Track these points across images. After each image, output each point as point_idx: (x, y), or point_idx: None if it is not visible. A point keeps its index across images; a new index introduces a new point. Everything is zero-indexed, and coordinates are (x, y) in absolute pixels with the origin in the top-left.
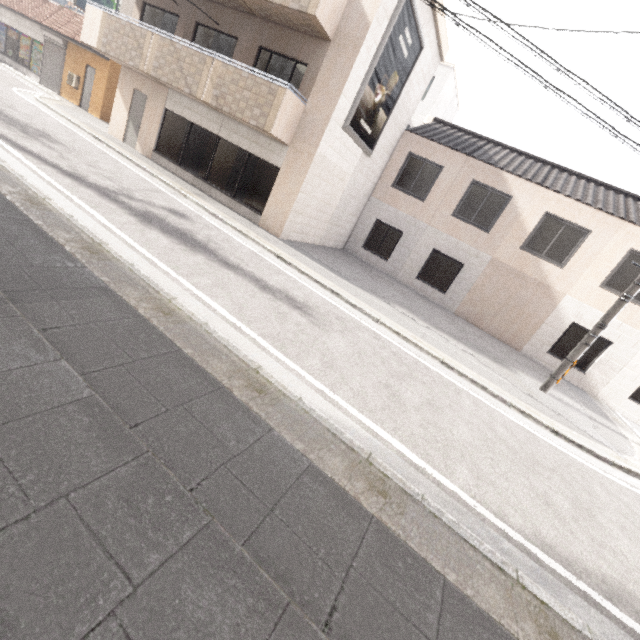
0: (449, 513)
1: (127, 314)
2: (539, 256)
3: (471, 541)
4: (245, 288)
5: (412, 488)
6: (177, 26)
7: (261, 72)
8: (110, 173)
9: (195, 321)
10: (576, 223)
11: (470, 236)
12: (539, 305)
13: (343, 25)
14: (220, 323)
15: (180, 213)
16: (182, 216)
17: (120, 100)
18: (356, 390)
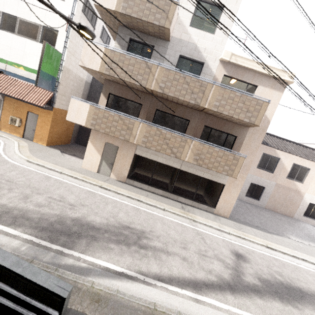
0: None
1: None
2: (294, 180)
3: None
4: None
5: None
6: (141, 110)
7: (228, 149)
8: (187, 242)
9: None
10: (304, 166)
11: (266, 175)
12: (297, 198)
13: None
14: None
15: (235, 252)
16: (241, 256)
17: (92, 148)
18: None
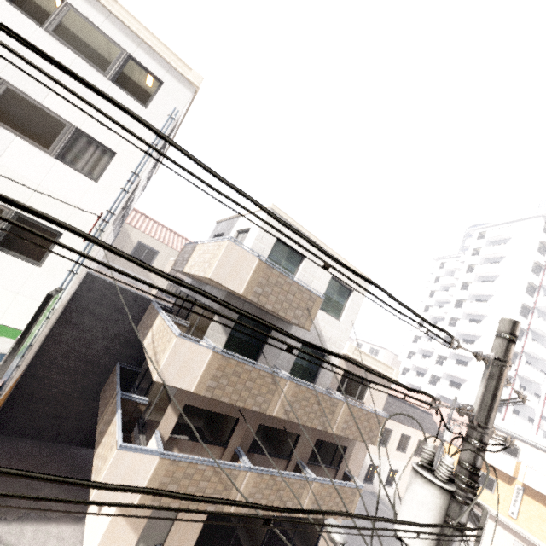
0: None
1: None
2: None
3: None
4: None
5: None
6: (236, 428)
7: (348, 483)
8: None
9: None
10: None
11: None
12: None
13: None
14: None
15: None
16: None
17: (122, 524)
18: None
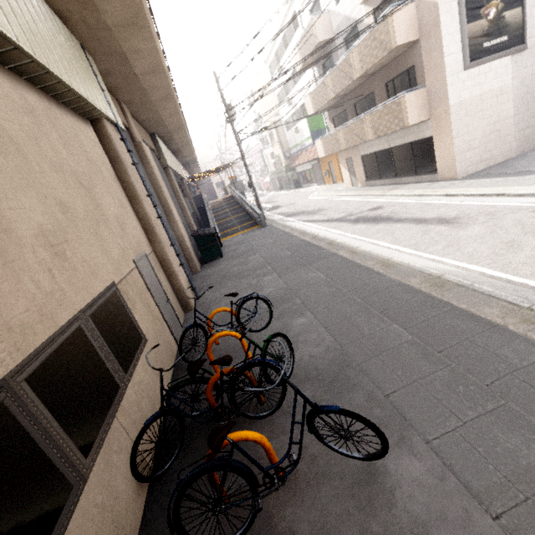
0: (503, 292)
1: (339, 258)
2: None
3: (497, 296)
4: (405, 228)
5: (465, 282)
6: (347, 114)
7: (387, 101)
8: (343, 209)
9: (365, 252)
10: None
11: None
12: None
13: (421, 23)
14: (380, 249)
15: (377, 208)
16: (377, 209)
17: (343, 169)
18: (467, 252)
